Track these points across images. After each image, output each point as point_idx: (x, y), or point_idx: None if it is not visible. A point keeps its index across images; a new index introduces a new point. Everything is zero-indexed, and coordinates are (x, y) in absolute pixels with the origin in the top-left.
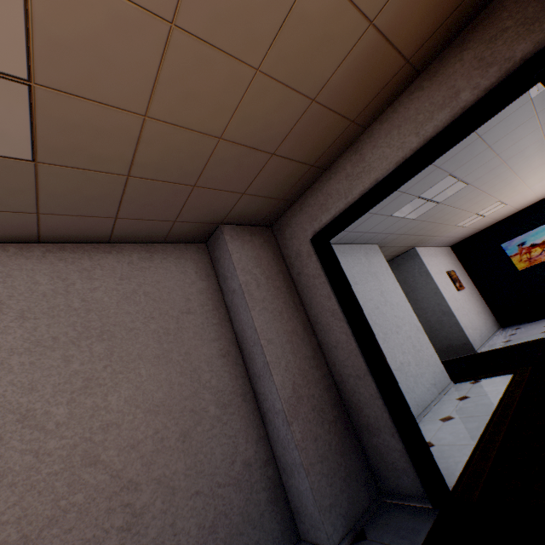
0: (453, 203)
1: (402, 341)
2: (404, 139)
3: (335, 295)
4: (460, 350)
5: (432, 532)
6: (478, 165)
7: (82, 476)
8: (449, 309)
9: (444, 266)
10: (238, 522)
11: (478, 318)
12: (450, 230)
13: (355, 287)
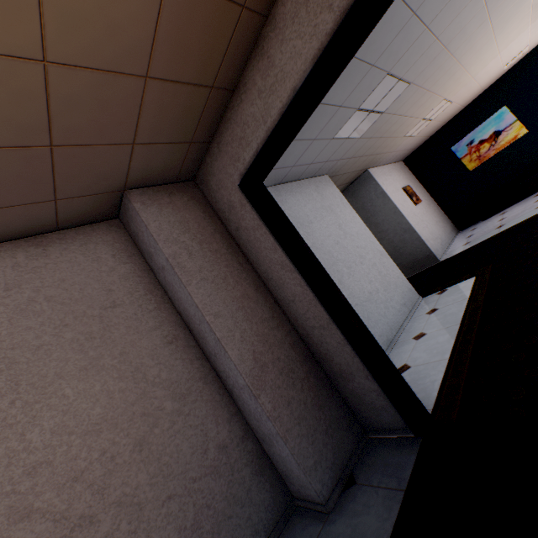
0: (398, 111)
1: (367, 270)
2: (316, 19)
3: (280, 245)
4: (424, 263)
5: (417, 465)
6: (417, 56)
7: (13, 536)
8: (409, 226)
9: (400, 183)
10: (223, 508)
11: (437, 228)
12: (400, 143)
13: (310, 227)
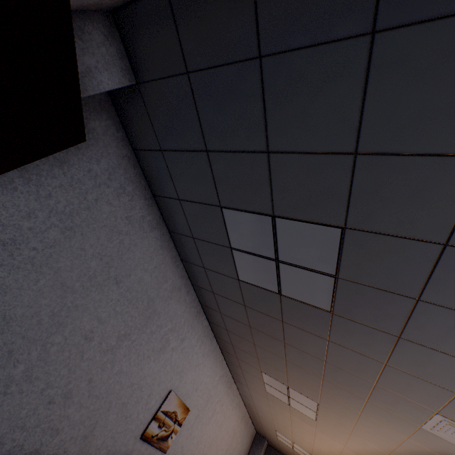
0: None
1: None
2: None
3: None
4: None
5: None
6: None
7: None
8: None
9: None
10: None
11: None
12: None
13: None
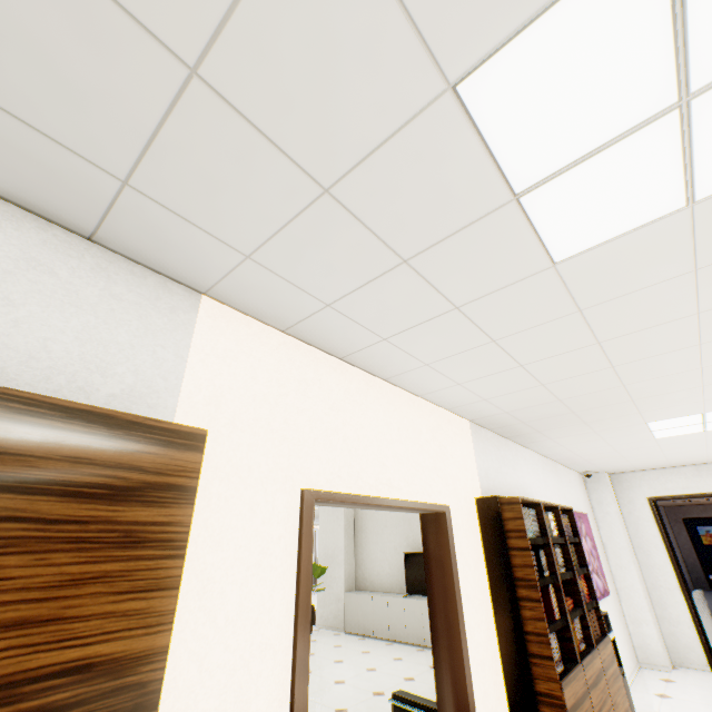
0: None
1: None
2: None
3: (689, 536)
4: None
5: None
6: None
7: None
8: None
9: None
10: None
11: None
12: None
13: None
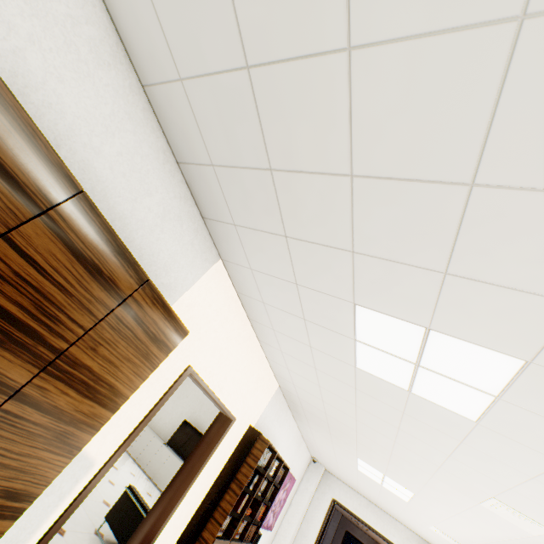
0: None
1: None
2: (368, 543)
3: (342, 543)
4: None
5: None
6: None
7: None
8: None
9: None
10: None
11: None
12: None
13: None
